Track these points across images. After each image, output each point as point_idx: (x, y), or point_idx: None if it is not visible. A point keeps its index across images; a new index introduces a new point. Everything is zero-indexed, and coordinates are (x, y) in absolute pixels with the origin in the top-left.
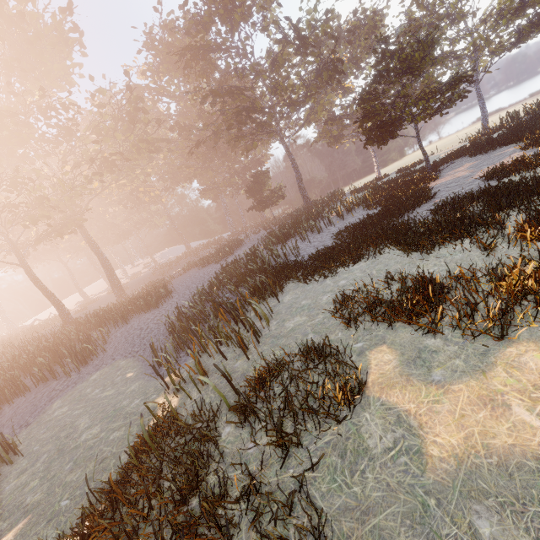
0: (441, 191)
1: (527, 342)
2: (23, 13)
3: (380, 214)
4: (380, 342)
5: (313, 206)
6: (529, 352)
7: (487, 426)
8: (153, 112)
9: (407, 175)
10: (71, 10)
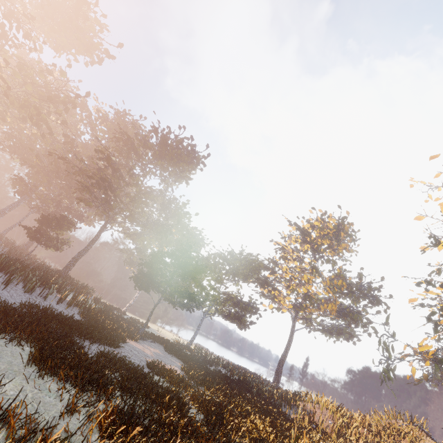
0: (126, 349)
1: None
2: (88, 19)
3: (77, 323)
4: None
5: (63, 277)
6: None
7: None
8: (74, 121)
9: (132, 324)
10: (110, 57)
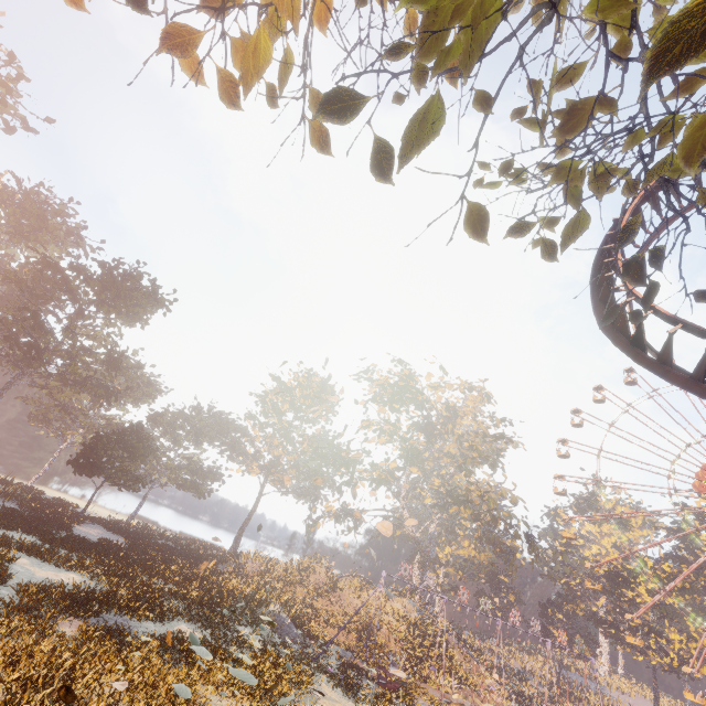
0: (77, 532)
1: (73, 574)
2: (6, 104)
3: (34, 516)
4: (22, 557)
5: None
6: (72, 575)
7: (54, 577)
8: None
9: (63, 507)
10: (30, 130)
